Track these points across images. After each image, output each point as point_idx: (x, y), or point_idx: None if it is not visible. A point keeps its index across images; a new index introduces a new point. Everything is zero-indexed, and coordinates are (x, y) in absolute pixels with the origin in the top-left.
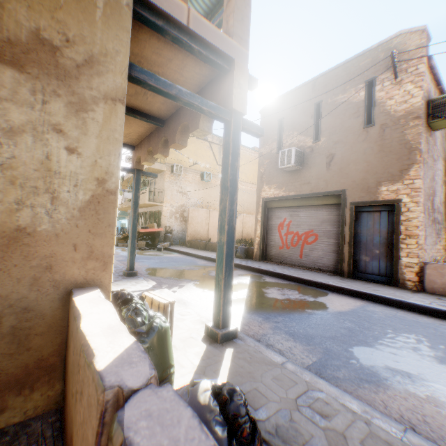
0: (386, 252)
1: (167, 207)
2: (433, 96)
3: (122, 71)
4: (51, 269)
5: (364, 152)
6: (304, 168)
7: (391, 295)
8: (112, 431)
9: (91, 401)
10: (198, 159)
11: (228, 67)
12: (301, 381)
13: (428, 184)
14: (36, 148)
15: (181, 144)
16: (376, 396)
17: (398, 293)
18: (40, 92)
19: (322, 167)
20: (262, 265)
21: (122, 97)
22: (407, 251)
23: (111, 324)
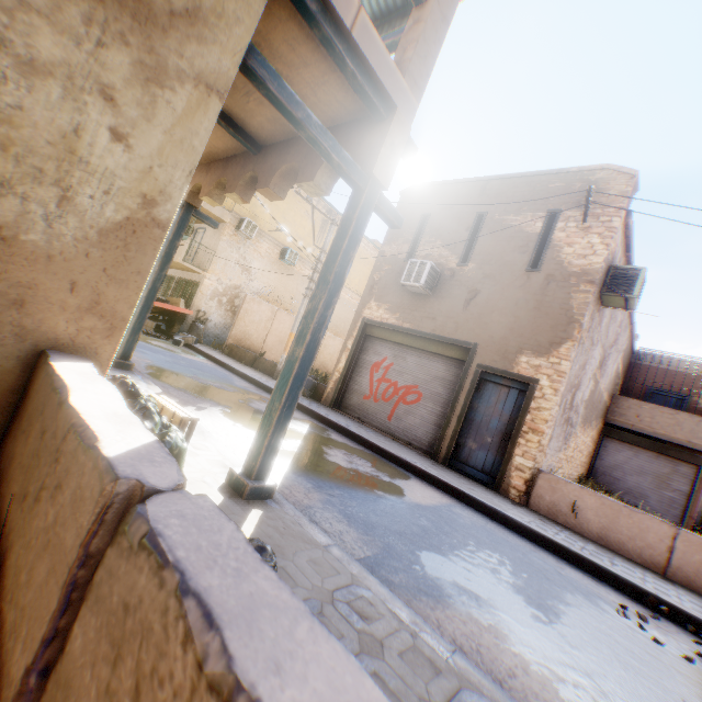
0: (500, 444)
1: (212, 280)
2: (617, 263)
3: (236, 52)
4: (22, 306)
5: (516, 302)
6: (435, 296)
7: (489, 501)
8: (129, 524)
9: (84, 494)
10: (287, 225)
11: (386, 114)
12: (346, 572)
13: (576, 371)
14: (62, 110)
15: (277, 193)
16: (432, 612)
17: (497, 500)
18: (99, 26)
19: (458, 303)
20: (331, 415)
21: (223, 90)
22: (525, 449)
23: (119, 411)
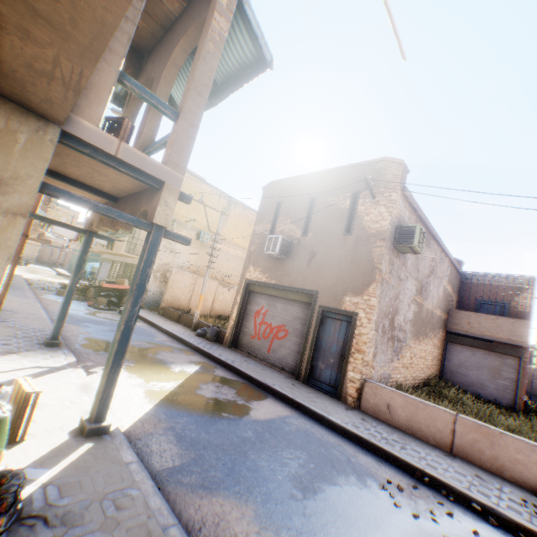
0: (339, 363)
1: None
2: (408, 221)
3: (32, 191)
4: None
5: (339, 258)
6: (289, 258)
7: (321, 409)
8: None
9: None
10: (199, 215)
11: (159, 186)
12: (129, 479)
13: (388, 302)
14: None
15: (125, 228)
16: (199, 500)
17: (332, 407)
18: None
19: (304, 262)
20: (224, 354)
21: (26, 212)
22: (354, 365)
23: None
